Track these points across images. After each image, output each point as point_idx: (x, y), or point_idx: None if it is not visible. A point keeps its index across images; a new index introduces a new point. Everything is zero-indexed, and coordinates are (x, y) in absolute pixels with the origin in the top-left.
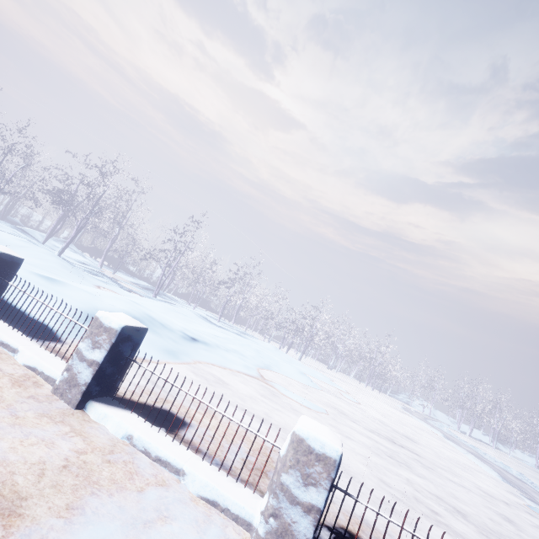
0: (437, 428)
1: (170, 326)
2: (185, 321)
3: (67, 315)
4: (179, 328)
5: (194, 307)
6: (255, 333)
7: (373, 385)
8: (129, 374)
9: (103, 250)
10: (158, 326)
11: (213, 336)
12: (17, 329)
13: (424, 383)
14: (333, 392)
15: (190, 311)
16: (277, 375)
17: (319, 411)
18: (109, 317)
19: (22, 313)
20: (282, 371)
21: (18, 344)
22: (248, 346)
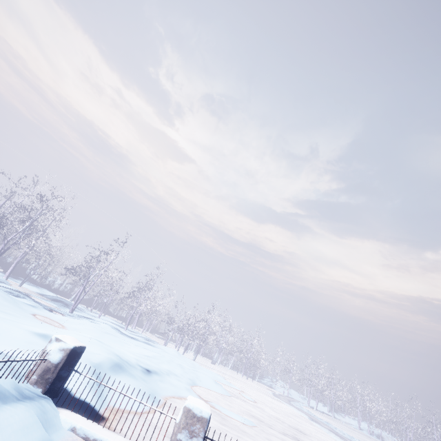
0: (301, 410)
1: (130, 361)
2: (118, 343)
3: (146, 403)
4: (135, 361)
5: (100, 315)
6: (147, 332)
7: (247, 374)
8: (160, 438)
9: (4, 257)
10: (128, 366)
11: (146, 357)
12: (89, 419)
13: (281, 366)
14: (236, 395)
15: (108, 325)
16: (202, 389)
17: (252, 425)
18: (198, 407)
19: (69, 395)
20: (204, 384)
21: (110, 439)
22: (173, 362)
